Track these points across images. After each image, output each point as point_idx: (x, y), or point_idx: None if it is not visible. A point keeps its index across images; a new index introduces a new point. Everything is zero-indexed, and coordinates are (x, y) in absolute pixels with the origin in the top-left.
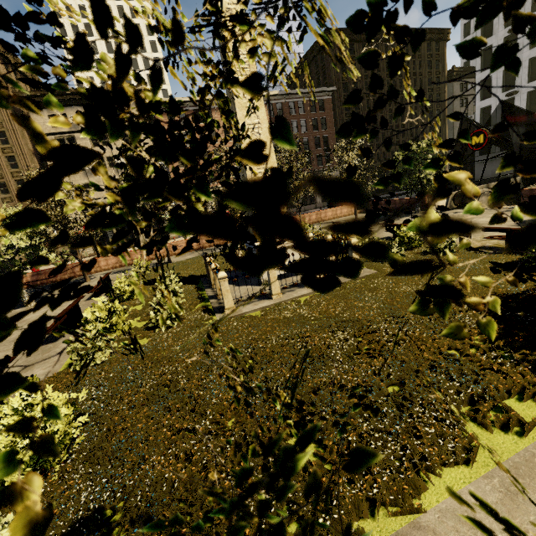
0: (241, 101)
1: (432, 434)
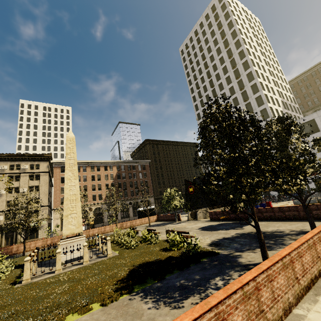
0: (68, 177)
1: (50, 319)
